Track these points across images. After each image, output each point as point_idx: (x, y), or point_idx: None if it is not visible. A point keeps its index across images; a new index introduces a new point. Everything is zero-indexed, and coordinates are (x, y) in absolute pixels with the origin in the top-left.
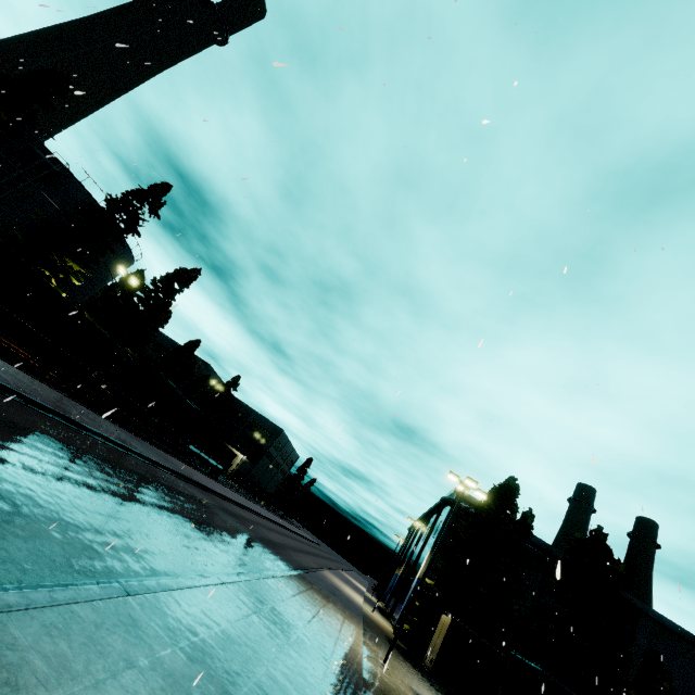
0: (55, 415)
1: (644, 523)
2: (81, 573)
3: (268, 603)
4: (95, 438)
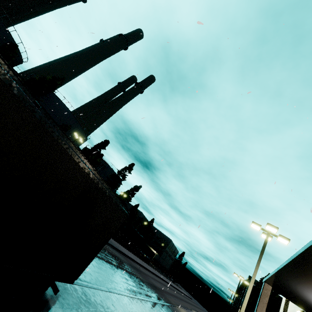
0: (117, 250)
1: None
2: (147, 297)
3: None
4: (124, 255)
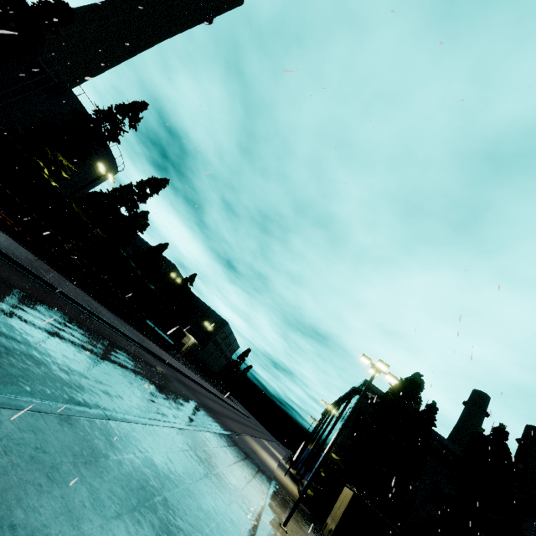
0: (6, 258)
1: (533, 431)
2: None
3: (163, 449)
4: (45, 286)
